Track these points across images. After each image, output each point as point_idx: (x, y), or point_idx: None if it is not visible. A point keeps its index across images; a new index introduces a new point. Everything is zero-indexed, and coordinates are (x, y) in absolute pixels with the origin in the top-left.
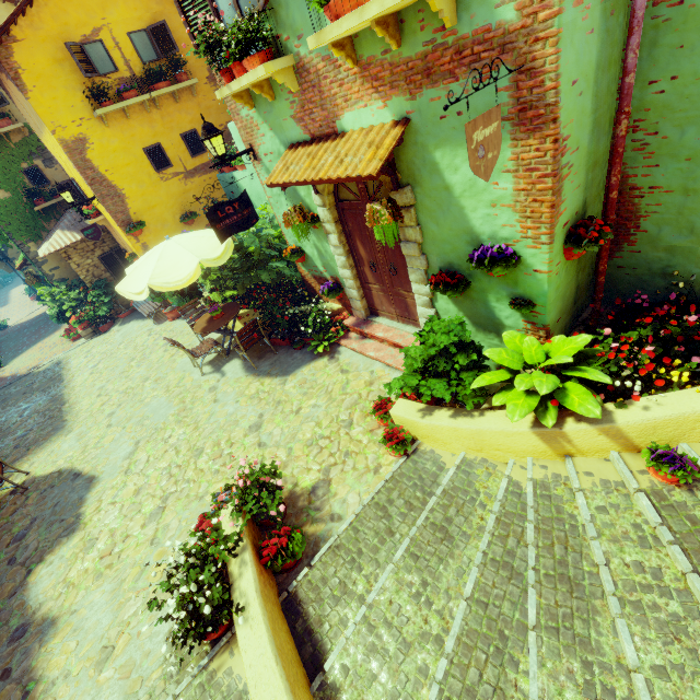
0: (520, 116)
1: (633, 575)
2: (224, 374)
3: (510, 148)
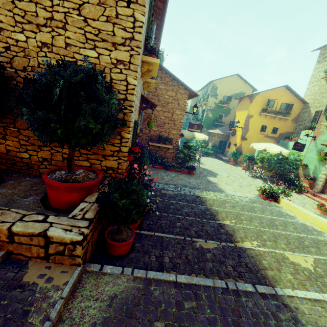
0: None
1: None
2: (256, 179)
3: None
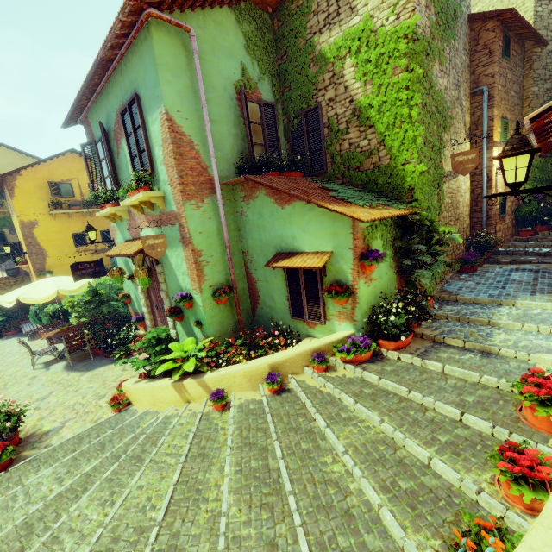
0: (183, 240)
1: (168, 450)
2: (49, 369)
3: (183, 251)
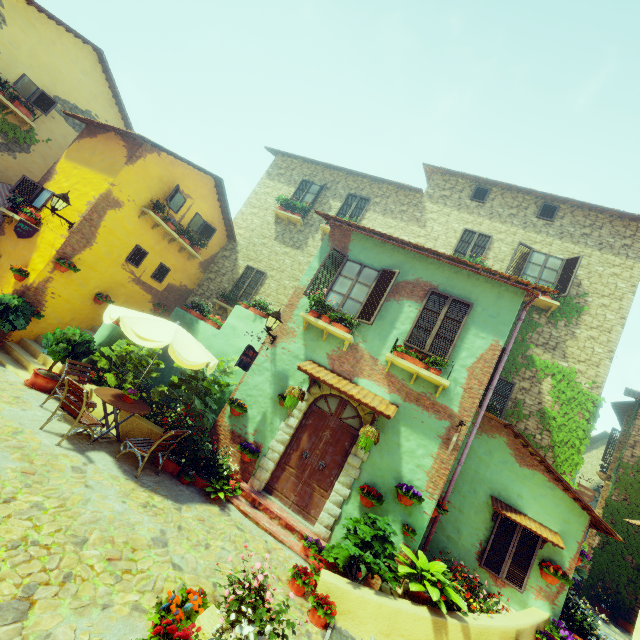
0: (446, 440)
1: None
2: (93, 461)
3: (437, 448)
